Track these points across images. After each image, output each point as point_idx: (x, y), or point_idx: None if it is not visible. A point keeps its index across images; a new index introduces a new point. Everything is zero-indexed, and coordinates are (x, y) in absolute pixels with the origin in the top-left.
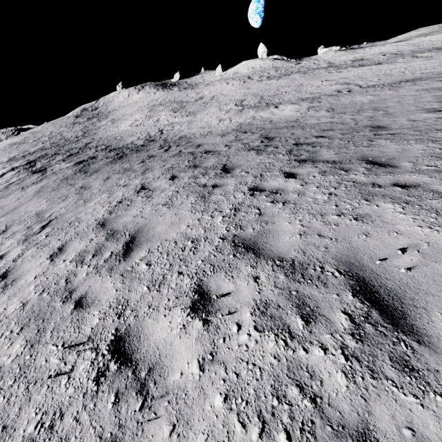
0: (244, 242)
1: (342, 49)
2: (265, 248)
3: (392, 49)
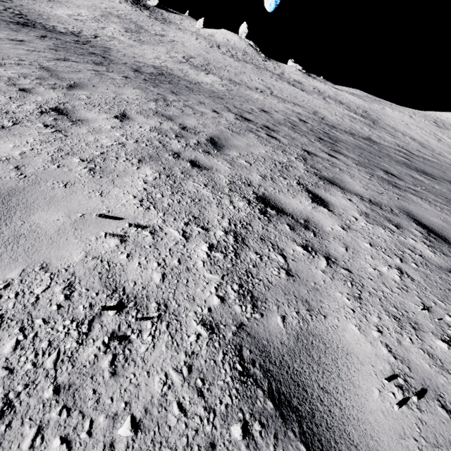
0: (49, 69)
1: (303, 71)
2: (56, 73)
3: (324, 89)
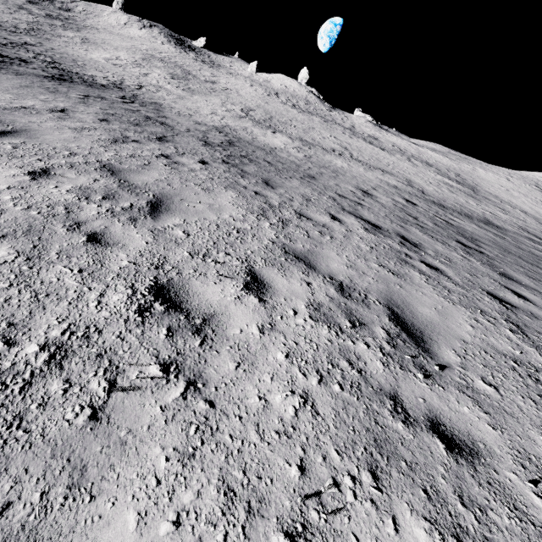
0: (112, 168)
1: (374, 122)
2: (123, 175)
3: (403, 145)
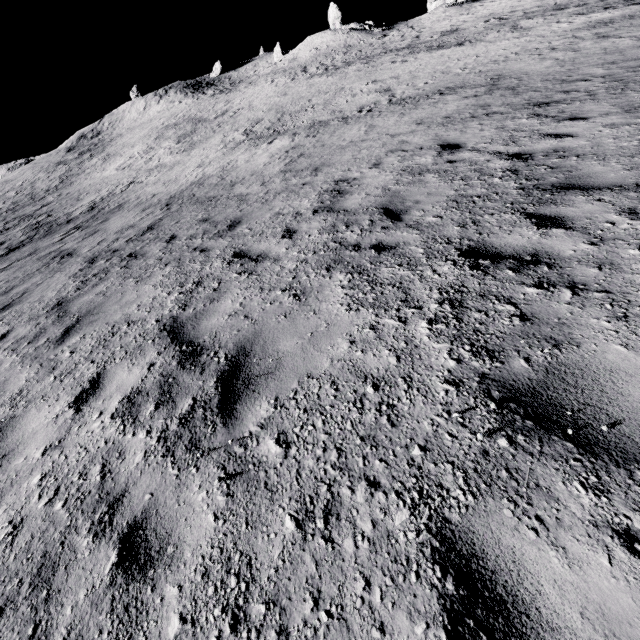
0: None
1: (460, 1)
2: None
3: (510, 5)
